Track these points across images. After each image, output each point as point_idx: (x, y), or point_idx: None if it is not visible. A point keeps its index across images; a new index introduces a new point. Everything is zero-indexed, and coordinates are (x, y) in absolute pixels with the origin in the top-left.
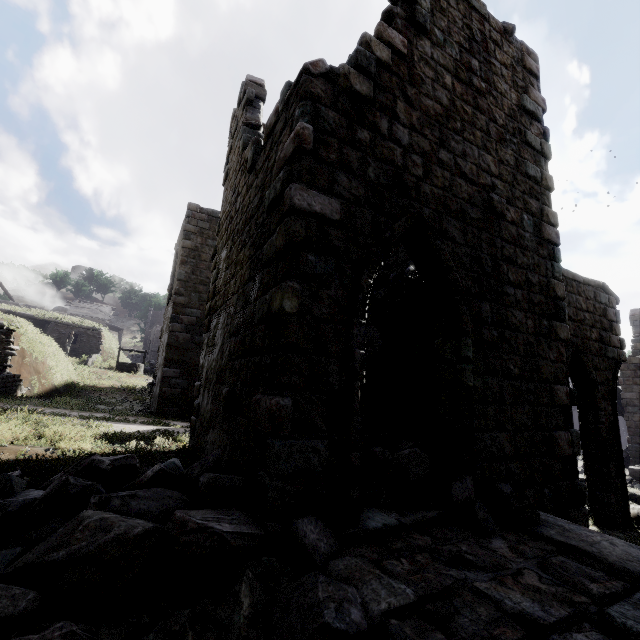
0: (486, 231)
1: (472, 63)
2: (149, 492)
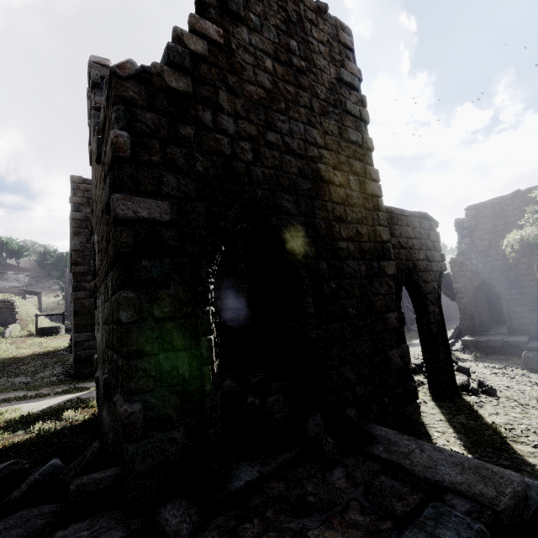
0: (318, 198)
1: (291, 44)
2: (11, 520)
